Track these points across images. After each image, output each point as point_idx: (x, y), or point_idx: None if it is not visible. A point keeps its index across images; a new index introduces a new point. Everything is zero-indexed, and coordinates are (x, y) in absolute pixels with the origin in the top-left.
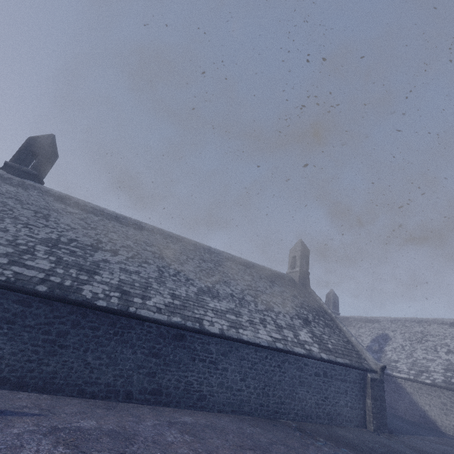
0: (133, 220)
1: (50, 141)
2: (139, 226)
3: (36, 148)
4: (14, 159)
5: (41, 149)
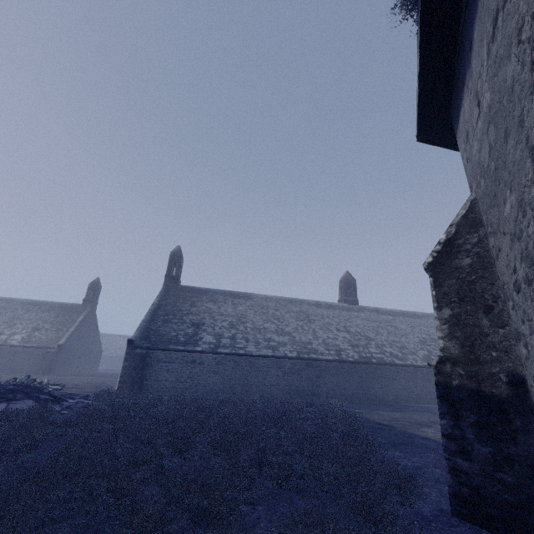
0: (411, 312)
1: (351, 276)
2: (416, 315)
3: (349, 284)
4: (345, 295)
5: (351, 284)
